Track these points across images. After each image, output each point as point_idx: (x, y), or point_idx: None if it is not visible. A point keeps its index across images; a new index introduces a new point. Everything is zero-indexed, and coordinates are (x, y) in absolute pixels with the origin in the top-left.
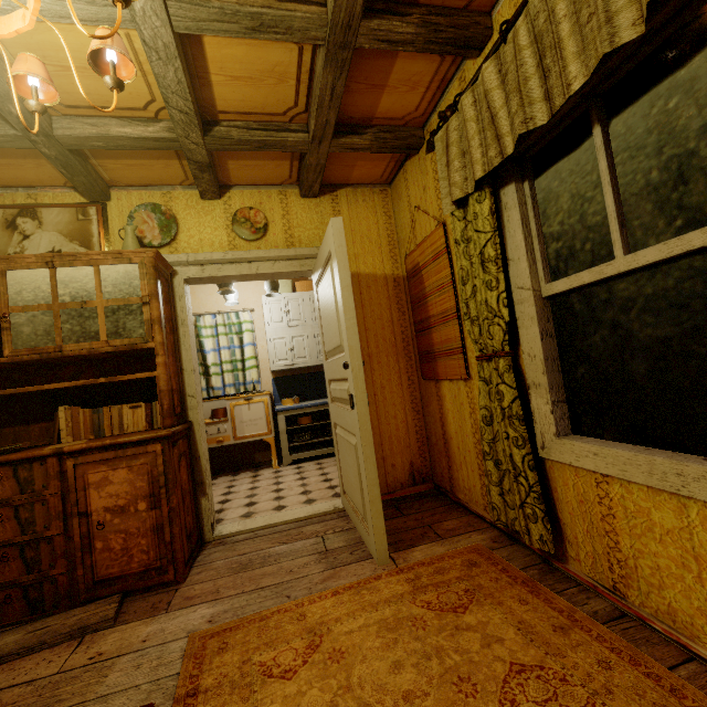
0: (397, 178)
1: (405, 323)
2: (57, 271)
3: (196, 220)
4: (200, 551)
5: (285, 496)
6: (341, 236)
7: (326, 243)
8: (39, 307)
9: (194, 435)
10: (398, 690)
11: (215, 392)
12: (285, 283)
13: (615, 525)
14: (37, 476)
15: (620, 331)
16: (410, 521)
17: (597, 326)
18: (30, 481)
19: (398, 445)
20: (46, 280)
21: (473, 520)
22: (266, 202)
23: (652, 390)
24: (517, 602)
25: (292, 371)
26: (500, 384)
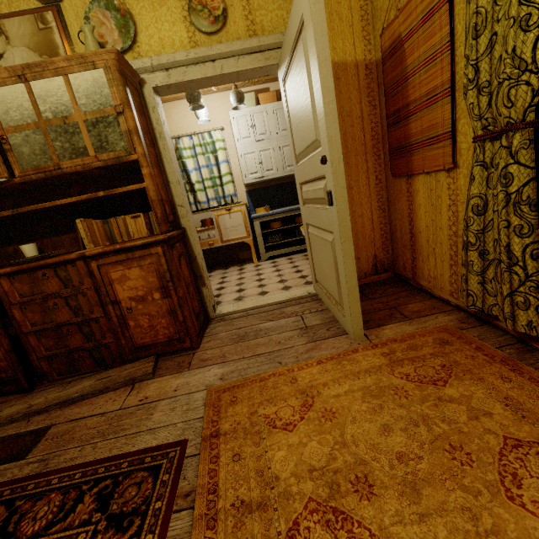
0: None
1: (376, 118)
2: (32, 85)
3: (151, 14)
4: (207, 325)
5: (266, 284)
6: None
7: (296, 9)
8: (28, 126)
9: (189, 239)
10: (391, 451)
11: (202, 206)
12: (249, 96)
13: None
14: (72, 275)
15: None
16: (376, 304)
17: None
18: (69, 279)
19: (363, 241)
20: (25, 96)
21: (437, 304)
22: None
23: None
24: (499, 379)
25: (261, 184)
26: (511, 165)
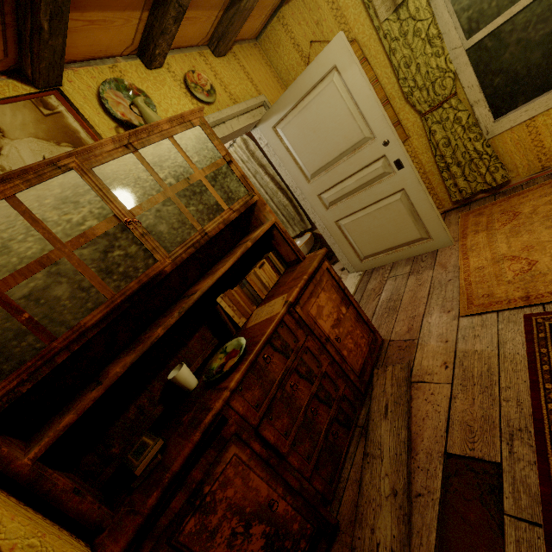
0: (267, 29)
1: None
2: (141, 153)
3: (158, 92)
4: None
5: None
6: (350, 47)
7: (320, 65)
8: (155, 199)
9: None
10: None
11: None
12: None
13: (541, 138)
14: (286, 338)
15: (522, 43)
16: None
17: (506, 48)
18: (285, 345)
19: None
20: (138, 167)
21: None
22: (196, 65)
23: (545, 63)
24: (524, 198)
25: None
26: (458, 113)
